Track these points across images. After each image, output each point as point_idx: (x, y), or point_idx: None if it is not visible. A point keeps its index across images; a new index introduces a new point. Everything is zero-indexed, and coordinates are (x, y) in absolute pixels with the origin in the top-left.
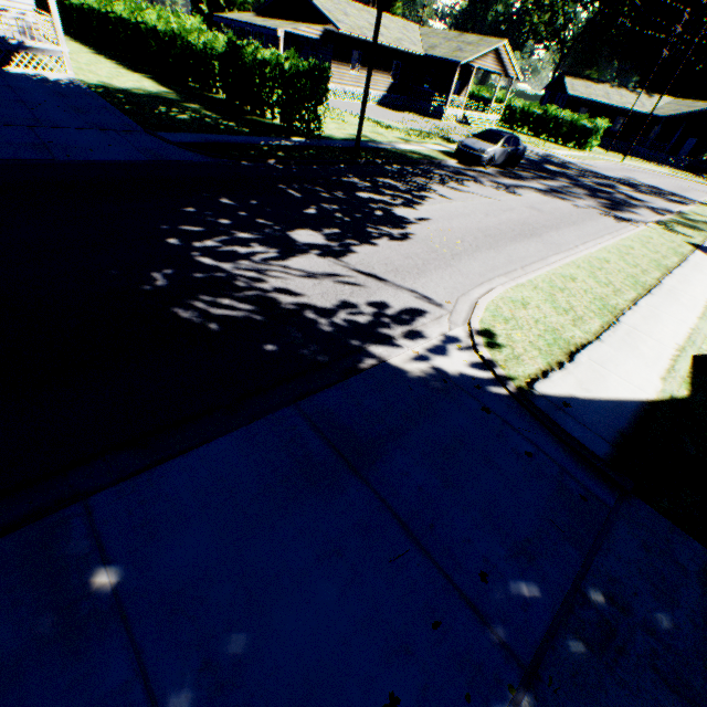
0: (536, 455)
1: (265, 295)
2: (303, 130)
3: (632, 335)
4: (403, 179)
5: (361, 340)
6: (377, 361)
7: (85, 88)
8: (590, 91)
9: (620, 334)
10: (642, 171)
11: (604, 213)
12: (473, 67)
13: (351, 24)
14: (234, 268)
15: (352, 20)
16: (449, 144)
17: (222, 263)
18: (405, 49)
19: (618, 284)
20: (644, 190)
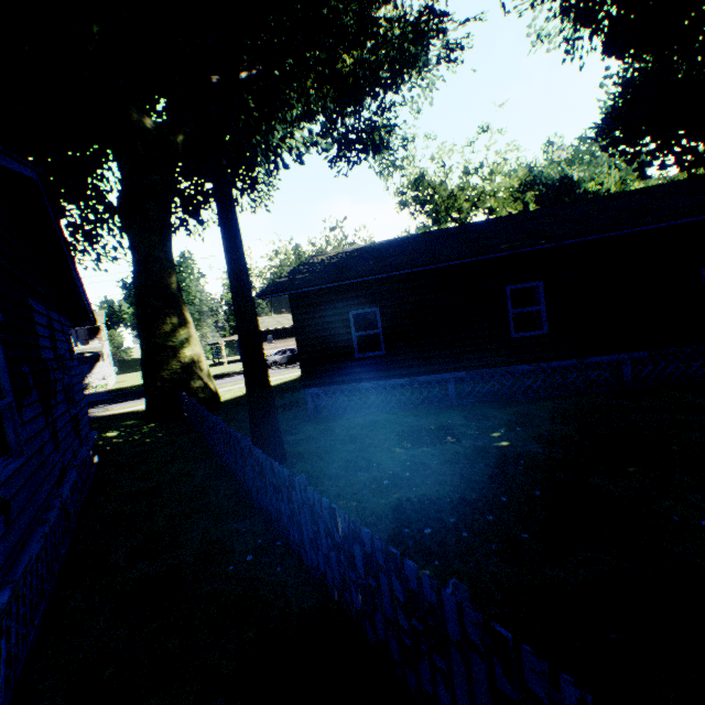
0: None
1: None
2: None
3: None
4: None
5: None
6: None
7: (107, 391)
8: None
9: None
10: None
11: None
12: None
13: (262, 326)
14: None
15: (265, 324)
16: None
17: None
18: None
19: None
20: None
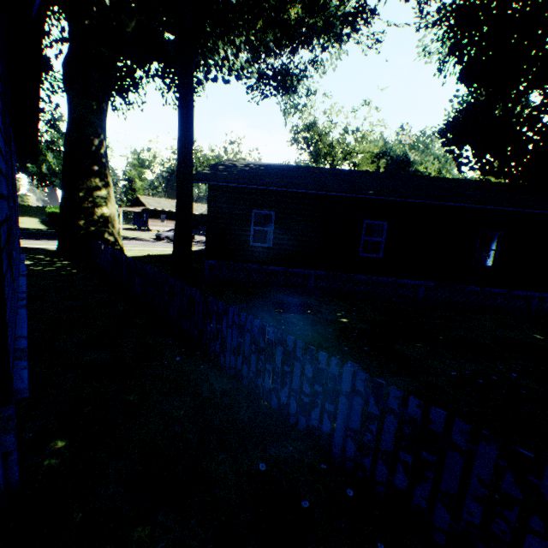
0: None
1: None
2: None
3: None
4: None
5: None
6: None
7: None
8: None
9: None
10: None
11: None
12: None
13: (159, 206)
14: None
15: (162, 205)
16: None
17: None
18: None
19: None
20: None
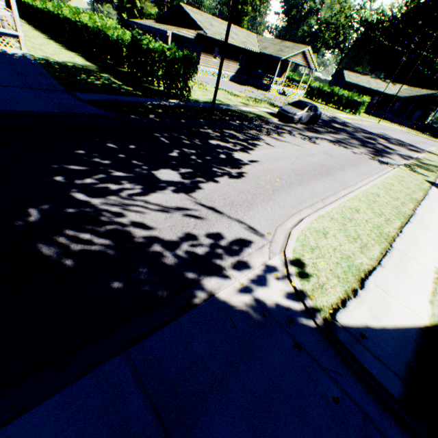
0: (342, 400)
1: (124, 228)
2: (177, 95)
3: (403, 259)
4: (242, 131)
5: (197, 272)
6: (208, 295)
7: (32, 60)
8: (358, 79)
9: (394, 259)
10: (390, 129)
11: (372, 158)
12: (289, 61)
13: (215, 31)
14: (103, 203)
15: (215, 28)
16: (273, 107)
17: (94, 198)
18: (248, 48)
19: (387, 214)
20: (393, 142)
